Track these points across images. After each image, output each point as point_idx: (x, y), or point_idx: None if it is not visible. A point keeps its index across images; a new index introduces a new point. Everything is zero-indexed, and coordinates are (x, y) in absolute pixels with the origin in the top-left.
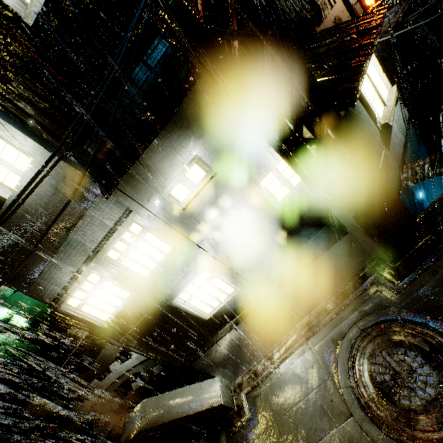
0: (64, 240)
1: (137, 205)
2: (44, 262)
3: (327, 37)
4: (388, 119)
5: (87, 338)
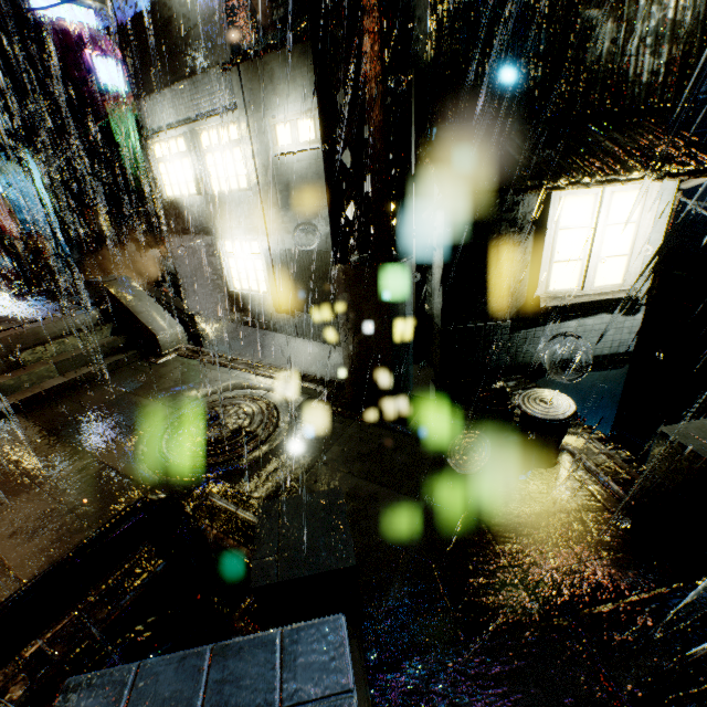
0: (183, 81)
1: (243, 107)
2: (160, 87)
3: (639, 132)
4: (548, 297)
5: None
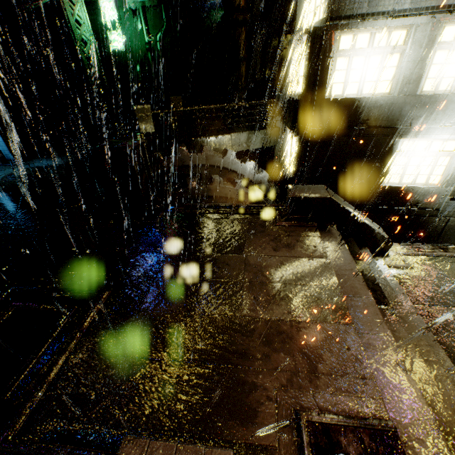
0: None
1: None
2: None
3: None
4: None
5: (177, 121)
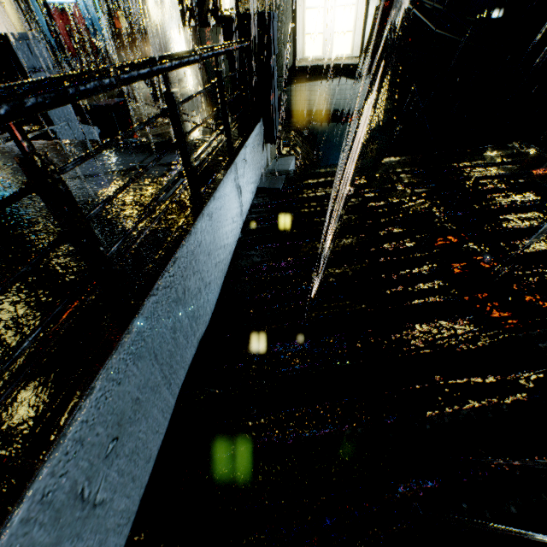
0: None
1: None
2: None
3: None
4: (300, 60)
5: None
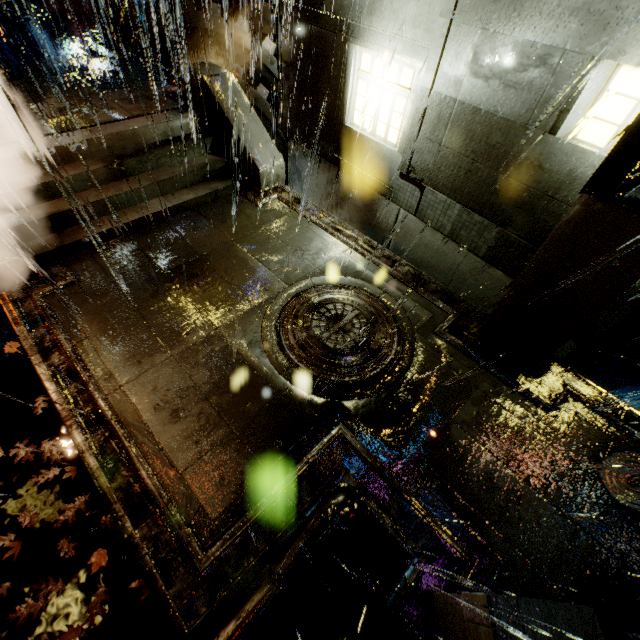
0: None
1: None
2: None
3: None
4: None
5: None
